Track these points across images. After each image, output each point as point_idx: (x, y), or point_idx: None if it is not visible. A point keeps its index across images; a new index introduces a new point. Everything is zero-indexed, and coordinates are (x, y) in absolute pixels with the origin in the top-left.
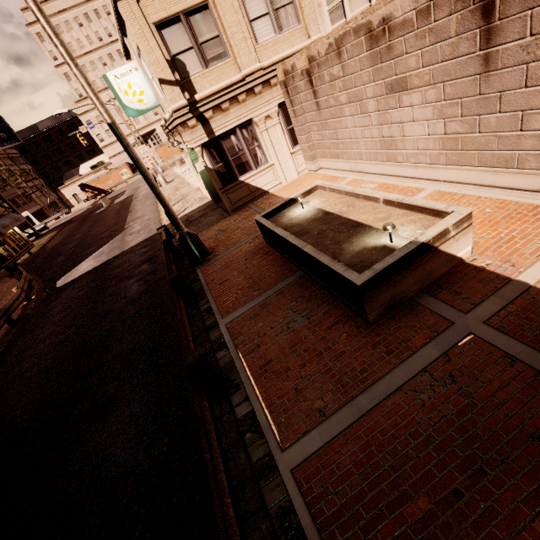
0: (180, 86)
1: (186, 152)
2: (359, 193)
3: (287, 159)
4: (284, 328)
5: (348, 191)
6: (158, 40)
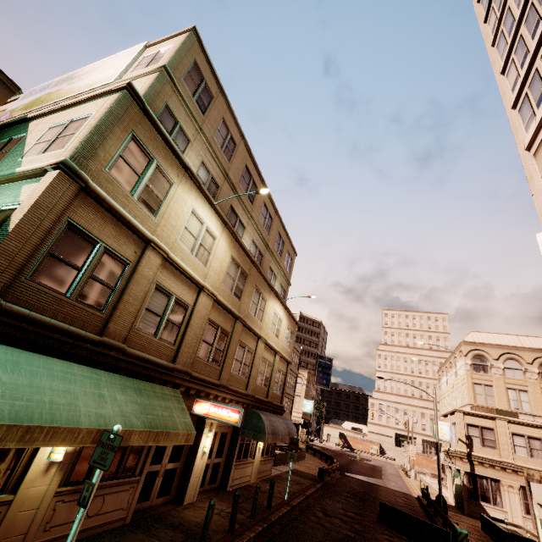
0: (467, 445)
1: (453, 469)
2: (535, 534)
3: (518, 517)
4: (475, 538)
5: (532, 532)
6: (465, 427)
